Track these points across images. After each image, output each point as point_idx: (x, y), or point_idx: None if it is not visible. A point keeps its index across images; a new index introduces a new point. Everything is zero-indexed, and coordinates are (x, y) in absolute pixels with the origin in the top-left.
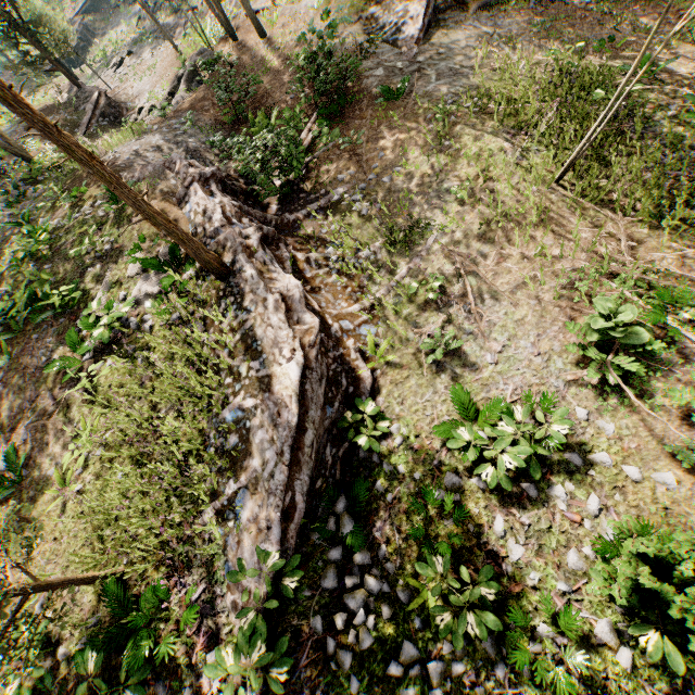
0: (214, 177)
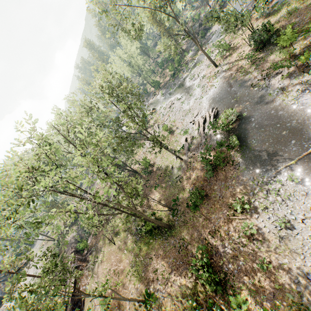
0: (74, 251)
